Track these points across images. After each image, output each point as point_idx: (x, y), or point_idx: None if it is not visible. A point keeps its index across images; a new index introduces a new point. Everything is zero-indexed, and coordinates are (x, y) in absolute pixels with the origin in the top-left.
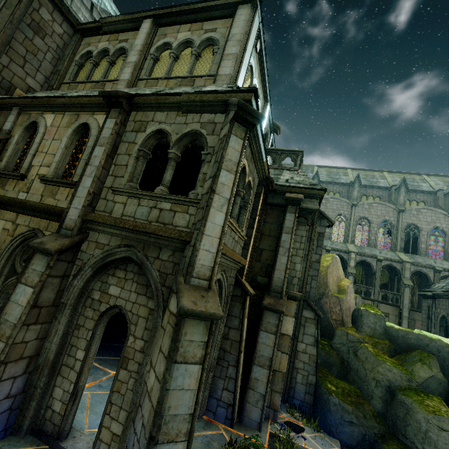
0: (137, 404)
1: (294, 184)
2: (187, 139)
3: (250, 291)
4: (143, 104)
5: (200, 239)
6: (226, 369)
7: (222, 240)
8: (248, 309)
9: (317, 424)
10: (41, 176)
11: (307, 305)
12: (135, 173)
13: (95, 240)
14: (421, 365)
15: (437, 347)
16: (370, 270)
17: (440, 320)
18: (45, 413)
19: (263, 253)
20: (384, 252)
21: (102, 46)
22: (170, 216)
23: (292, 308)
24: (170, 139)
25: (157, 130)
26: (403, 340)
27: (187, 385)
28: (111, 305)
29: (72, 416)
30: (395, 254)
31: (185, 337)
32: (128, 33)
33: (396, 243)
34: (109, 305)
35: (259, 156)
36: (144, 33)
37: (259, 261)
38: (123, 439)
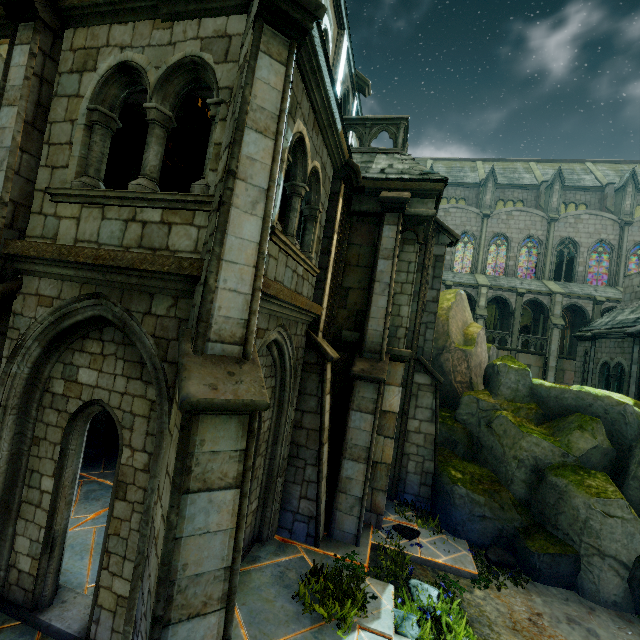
0: (145, 554)
1: (394, 175)
2: (180, 80)
3: (330, 354)
4: (82, 10)
5: (215, 270)
6: (303, 470)
7: (261, 269)
8: (331, 382)
9: (437, 524)
10: None
11: (420, 366)
12: (90, 158)
13: (34, 292)
14: (582, 433)
15: (604, 407)
16: (506, 309)
17: (600, 368)
18: (7, 575)
19: (350, 294)
20: (526, 282)
21: None
22: (161, 234)
23: (398, 373)
24: (146, 81)
25: (118, 63)
26: (557, 402)
27: (215, 525)
28: (85, 401)
29: (53, 575)
30: (542, 283)
31: (202, 447)
32: None
33: (544, 268)
34: (81, 401)
35: (328, 118)
36: None
37: (344, 307)
38: (129, 606)
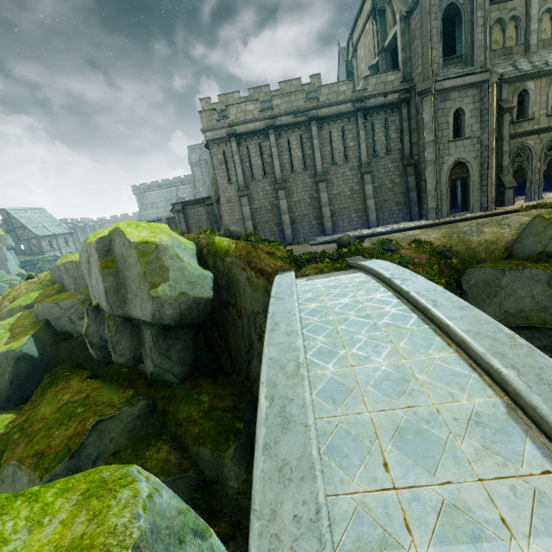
0: None
1: None
2: None
3: None
4: None
5: None
6: None
7: None
8: None
9: None
10: (549, 114)
11: None
12: None
13: None
14: None
15: None
16: None
17: None
18: None
19: None
20: None
21: (495, 17)
22: None
23: None
24: None
25: None
26: None
27: None
28: None
29: None
30: None
31: None
32: (513, 2)
33: None
34: None
35: None
36: (537, 4)
37: None
38: None
